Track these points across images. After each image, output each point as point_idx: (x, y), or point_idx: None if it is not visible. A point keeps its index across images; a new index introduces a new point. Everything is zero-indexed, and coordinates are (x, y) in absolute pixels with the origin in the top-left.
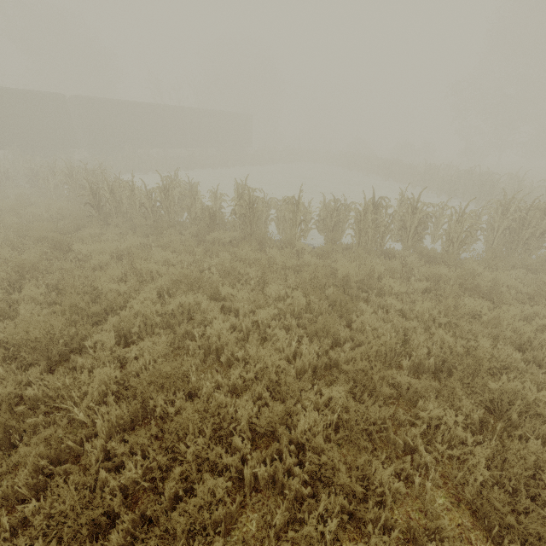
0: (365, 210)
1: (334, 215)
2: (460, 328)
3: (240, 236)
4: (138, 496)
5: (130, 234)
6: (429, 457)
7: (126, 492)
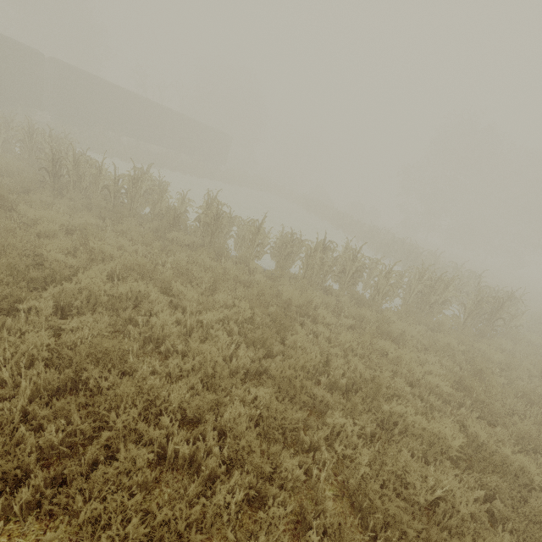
0: (316, 248)
1: (289, 246)
2: (371, 360)
3: (199, 242)
4: (50, 462)
5: (85, 211)
6: (327, 456)
7: (38, 456)
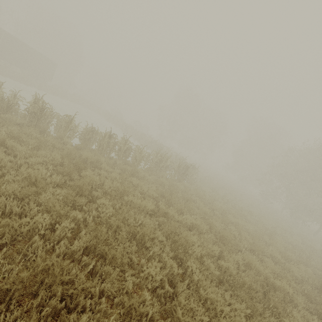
0: (105, 135)
1: (90, 134)
2: (125, 184)
3: (27, 124)
4: None
5: None
6: (95, 214)
7: None
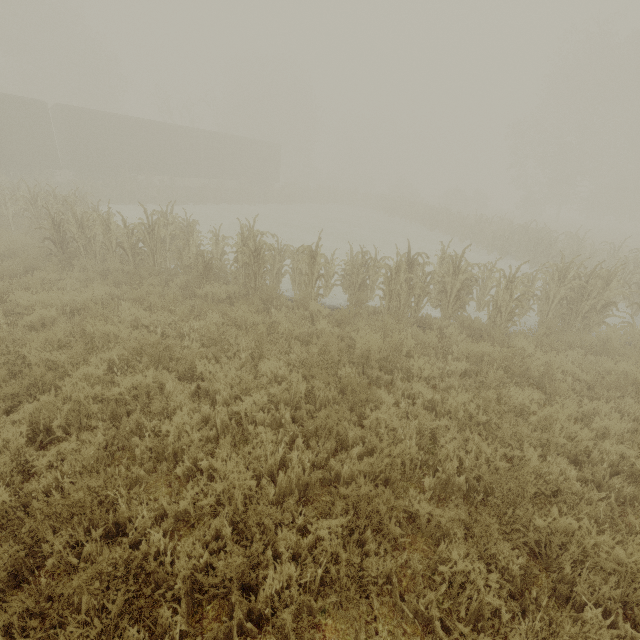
0: (397, 267)
1: (362, 271)
2: (502, 429)
3: (241, 291)
4: None
5: (97, 281)
6: (447, 639)
7: None
